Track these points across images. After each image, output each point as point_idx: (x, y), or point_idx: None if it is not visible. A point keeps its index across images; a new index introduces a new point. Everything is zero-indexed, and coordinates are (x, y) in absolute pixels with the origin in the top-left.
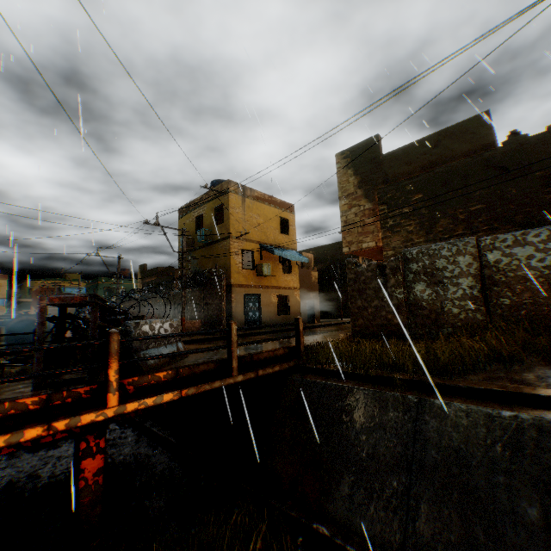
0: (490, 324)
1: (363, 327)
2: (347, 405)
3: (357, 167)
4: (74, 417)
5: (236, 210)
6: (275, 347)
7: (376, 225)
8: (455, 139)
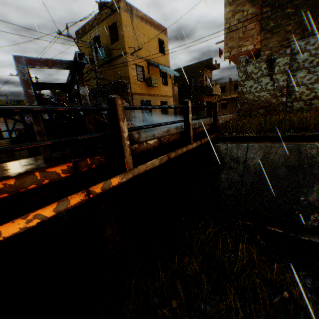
0: None
1: (247, 110)
2: (272, 156)
3: None
4: (105, 182)
5: (127, 29)
6: (194, 126)
7: (256, 30)
8: None
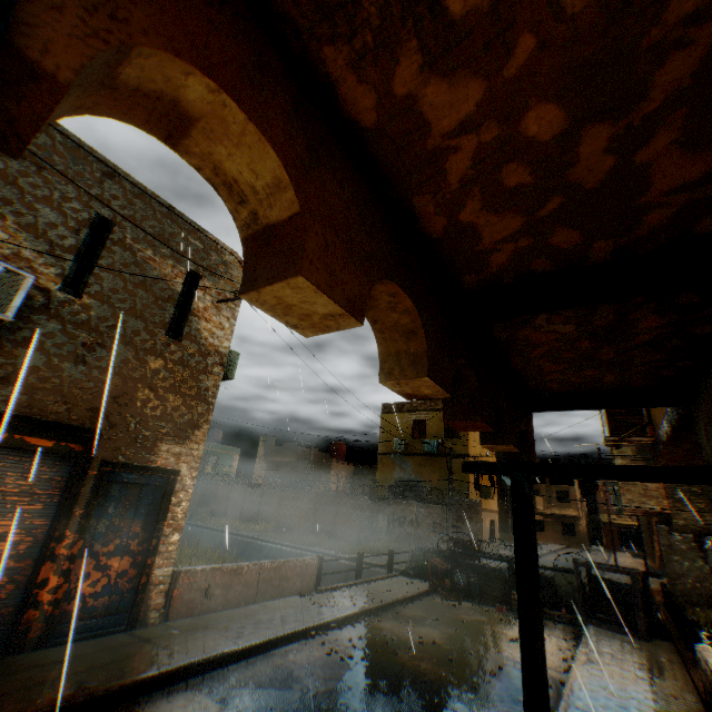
0: None
1: (682, 592)
2: None
3: None
4: None
5: None
6: None
7: (659, 493)
8: None
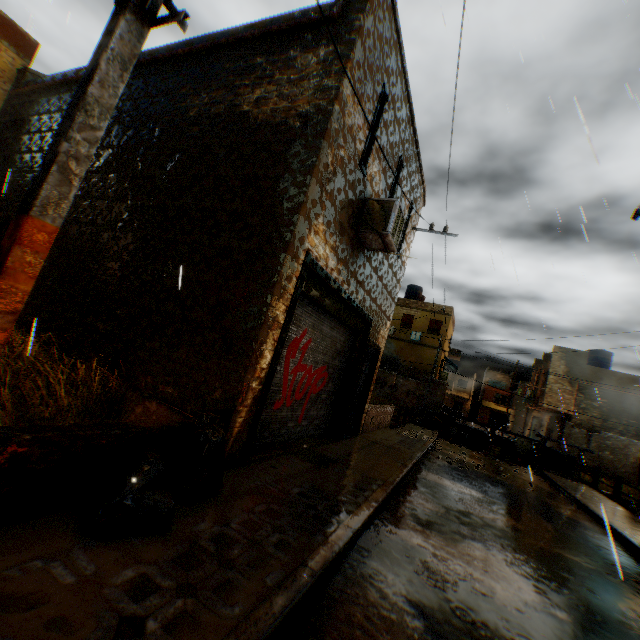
0: (636, 481)
1: None
2: None
3: (567, 362)
4: None
5: (448, 330)
6: None
7: (570, 402)
8: (629, 382)
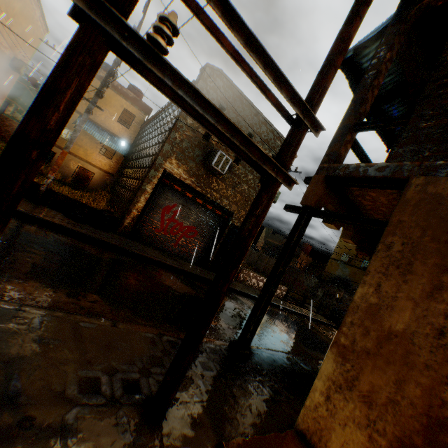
0: None
1: None
2: None
3: None
4: None
5: None
6: None
7: None
8: None
